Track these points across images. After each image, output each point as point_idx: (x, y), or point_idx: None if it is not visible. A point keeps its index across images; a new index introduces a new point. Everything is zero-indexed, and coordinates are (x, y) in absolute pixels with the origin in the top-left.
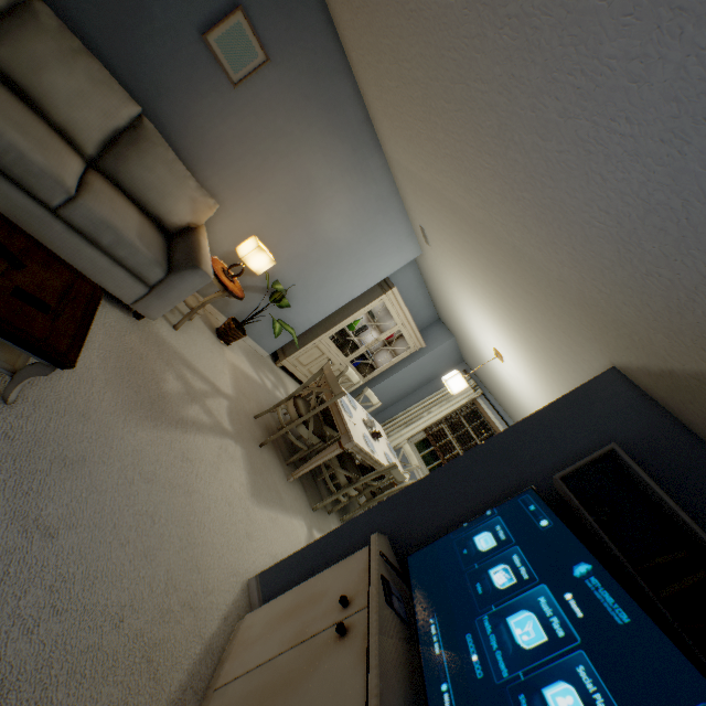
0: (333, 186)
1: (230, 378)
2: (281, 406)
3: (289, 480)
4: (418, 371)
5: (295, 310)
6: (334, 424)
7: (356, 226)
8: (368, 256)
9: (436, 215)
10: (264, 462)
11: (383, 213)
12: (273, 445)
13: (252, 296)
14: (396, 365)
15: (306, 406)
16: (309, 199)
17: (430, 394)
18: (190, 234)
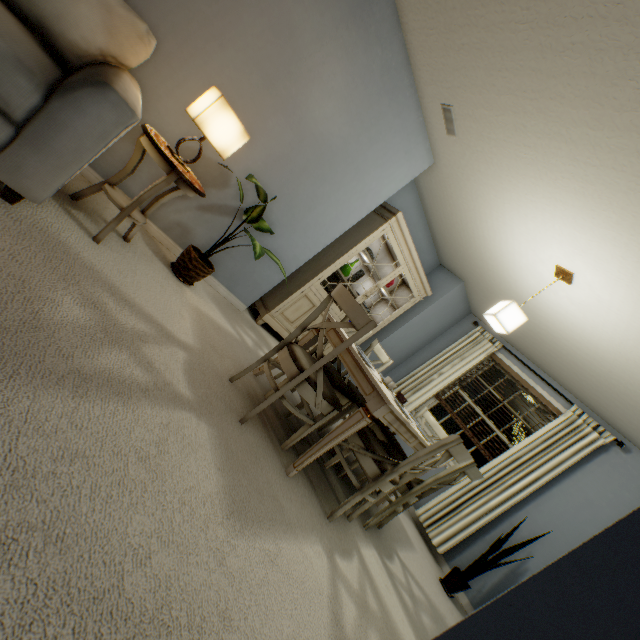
0: (324, 46)
1: (190, 324)
2: (270, 360)
3: (289, 474)
4: (421, 326)
5: (277, 243)
6: (343, 386)
7: (354, 116)
8: (369, 164)
9: (490, 43)
10: (248, 448)
11: (388, 96)
12: (260, 420)
13: (219, 220)
14: (396, 321)
15: (306, 357)
16: (291, 64)
17: (436, 353)
18: (103, 65)
